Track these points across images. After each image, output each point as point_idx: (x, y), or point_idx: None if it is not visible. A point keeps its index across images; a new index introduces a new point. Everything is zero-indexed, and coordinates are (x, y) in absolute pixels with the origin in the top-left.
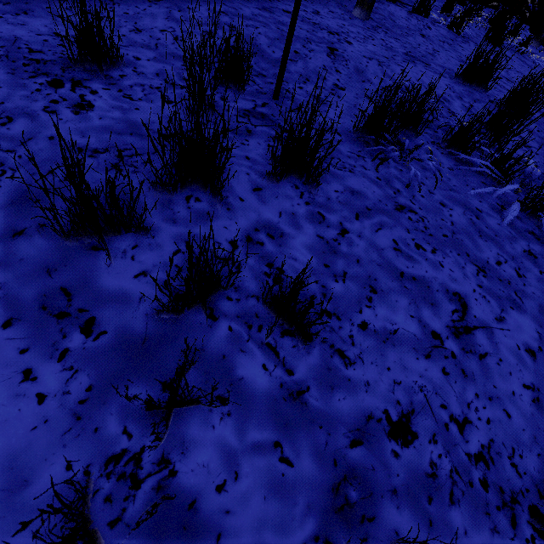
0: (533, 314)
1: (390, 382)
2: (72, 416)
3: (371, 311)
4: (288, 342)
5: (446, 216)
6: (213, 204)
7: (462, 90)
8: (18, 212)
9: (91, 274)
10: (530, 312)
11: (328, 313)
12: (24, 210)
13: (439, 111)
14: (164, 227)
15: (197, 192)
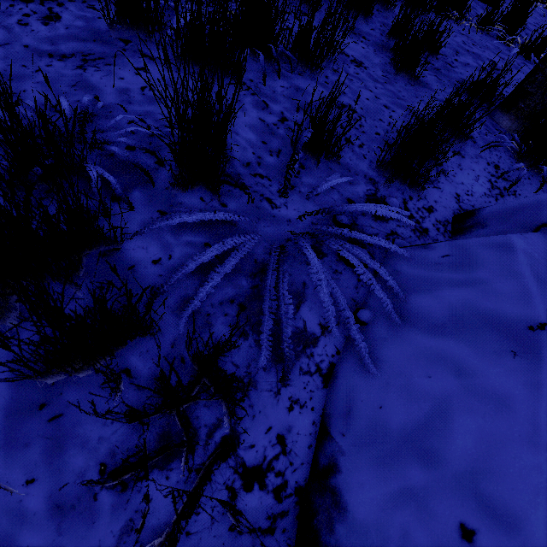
0: (525, 74)
1: (469, 75)
2: (374, 53)
3: (458, 57)
4: (429, 58)
5: (483, 43)
6: (387, 15)
7: (484, 5)
8: (324, 2)
9: (356, 26)
10: (523, 73)
11: (441, 54)
12: (326, 2)
13: (471, 13)
14: (373, 18)
15: (380, 9)
